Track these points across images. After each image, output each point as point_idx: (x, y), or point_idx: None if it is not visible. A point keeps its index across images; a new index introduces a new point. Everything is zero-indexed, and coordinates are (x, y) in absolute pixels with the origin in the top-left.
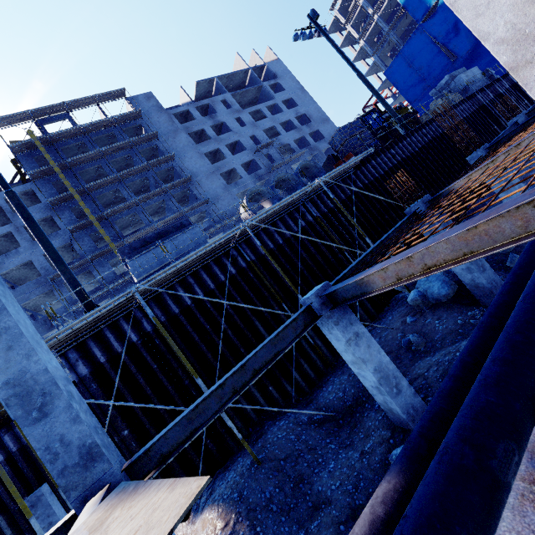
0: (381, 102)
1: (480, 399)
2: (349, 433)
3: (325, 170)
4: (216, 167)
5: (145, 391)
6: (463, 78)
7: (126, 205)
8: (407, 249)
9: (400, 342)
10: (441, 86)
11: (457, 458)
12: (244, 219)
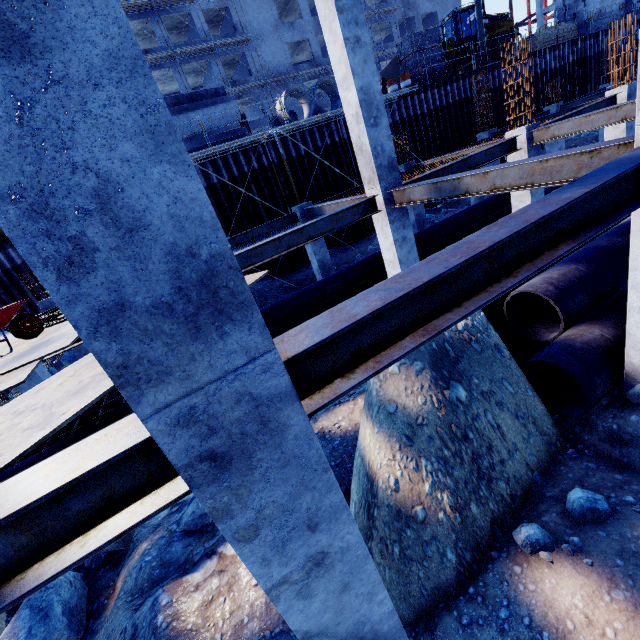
0: (477, 9)
1: (340, 271)
2: None
3: (391, 70)
4: None
5: None
6: (595, 5)
7: (137, 2)
8: None
9: (356, 259)
10: (571, 2)
11: (318, 283)
12: (278, 115)
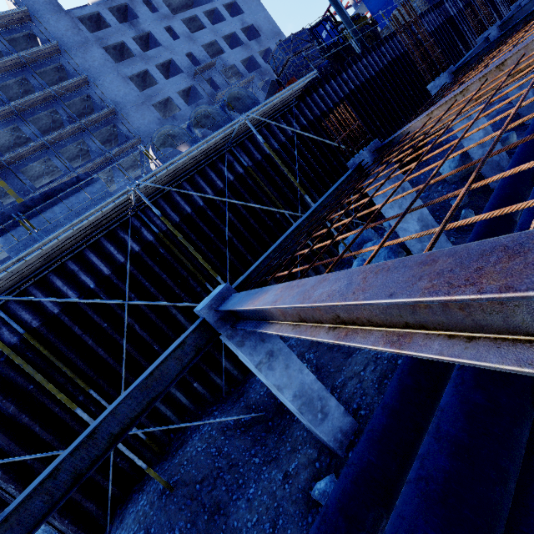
0: (334, 5)
1: (416, 532)
2: (276, 441)
3: None
4: (147, 96)
5: (19, 420)
6: None
7: (31, 147)
8: (357, 202)
9: None
10: None
11: None
12: None
